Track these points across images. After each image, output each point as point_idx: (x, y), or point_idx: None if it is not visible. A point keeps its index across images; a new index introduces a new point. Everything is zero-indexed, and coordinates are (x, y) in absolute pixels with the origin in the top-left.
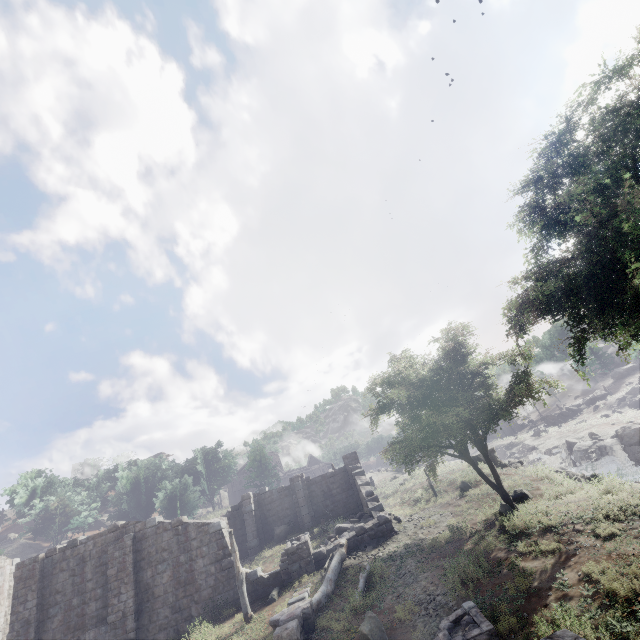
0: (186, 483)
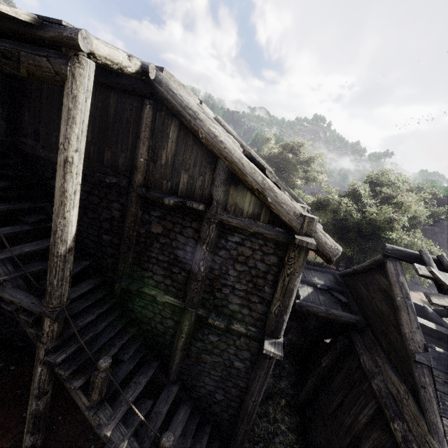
0: None
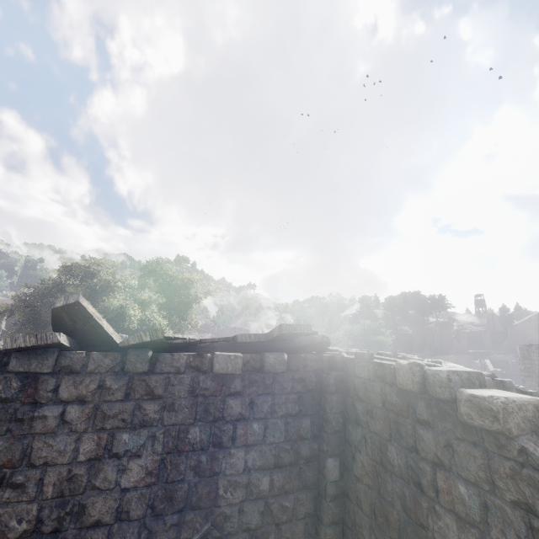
0: (1, 275)
